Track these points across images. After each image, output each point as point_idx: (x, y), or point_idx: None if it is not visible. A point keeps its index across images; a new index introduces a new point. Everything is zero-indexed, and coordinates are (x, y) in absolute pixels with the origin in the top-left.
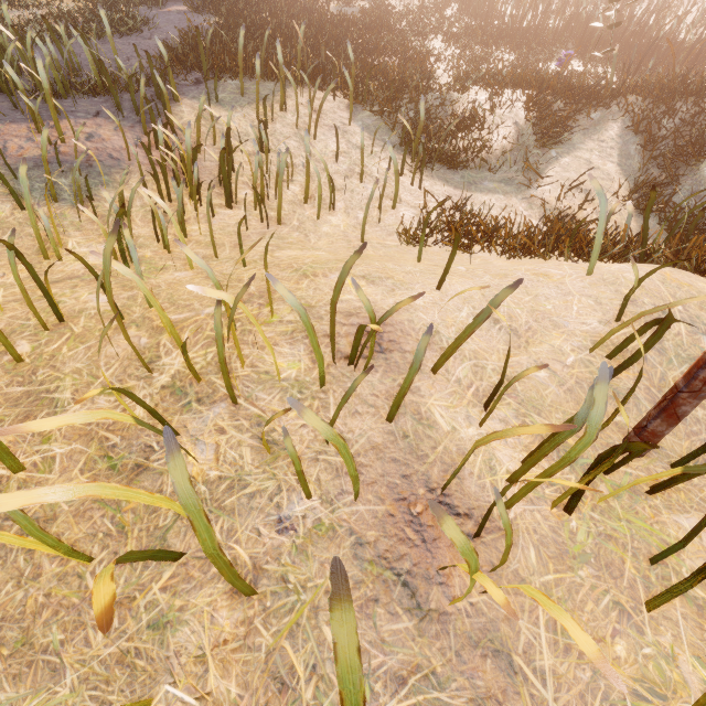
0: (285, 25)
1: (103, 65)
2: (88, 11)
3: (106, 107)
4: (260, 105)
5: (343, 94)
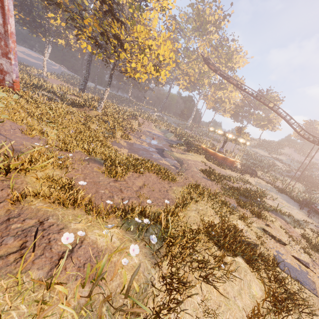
0: (307, 181)
1: (282, 173)
2: (284, 170)
3: (279, 175)
4: (293, 181)
5: (304, 186)
